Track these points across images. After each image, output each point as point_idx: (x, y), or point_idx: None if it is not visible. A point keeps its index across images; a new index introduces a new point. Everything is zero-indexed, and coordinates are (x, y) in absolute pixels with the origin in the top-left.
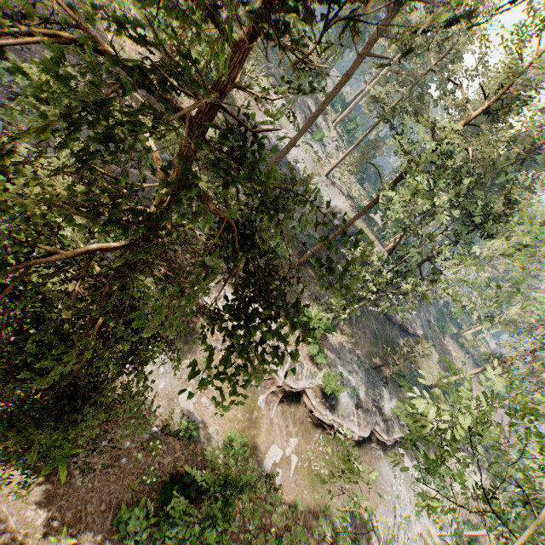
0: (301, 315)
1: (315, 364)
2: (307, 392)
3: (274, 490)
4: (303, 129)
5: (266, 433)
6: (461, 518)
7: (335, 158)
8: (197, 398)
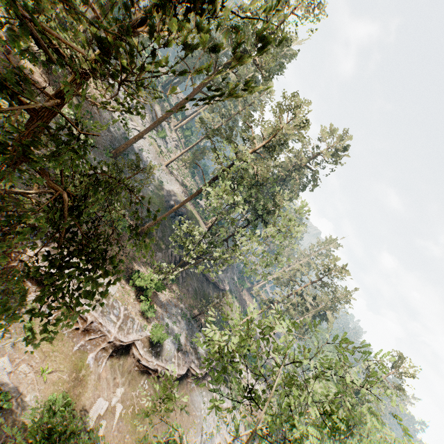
0: (136, 277)
1: (145, 318)
2: (137, 344)
3: (96, 443)
4: (149, 127)
5: (93, 389)
6: (247, 421)
7: (174, 154)
8: (15, 367)
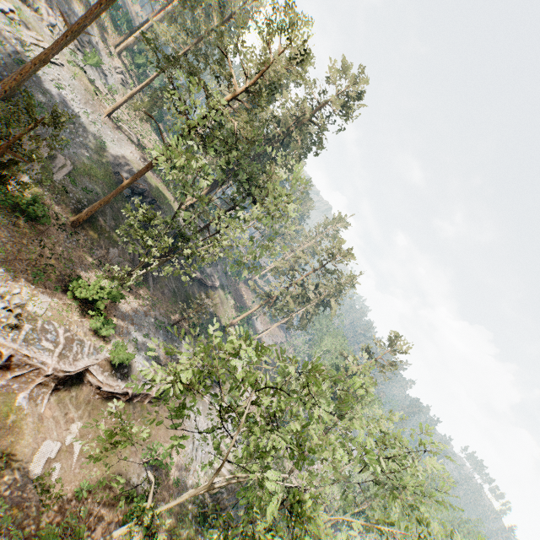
0: (77, 287)
1: (101, 337)
2: (92, 370)
3: (50, 489)
4: (57, 43)
5: (34, 433)
6: None
7: (121, 96)
8: None
